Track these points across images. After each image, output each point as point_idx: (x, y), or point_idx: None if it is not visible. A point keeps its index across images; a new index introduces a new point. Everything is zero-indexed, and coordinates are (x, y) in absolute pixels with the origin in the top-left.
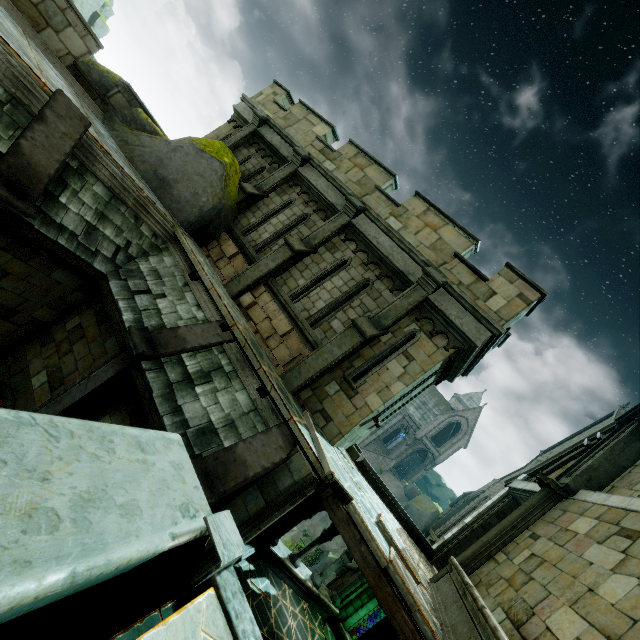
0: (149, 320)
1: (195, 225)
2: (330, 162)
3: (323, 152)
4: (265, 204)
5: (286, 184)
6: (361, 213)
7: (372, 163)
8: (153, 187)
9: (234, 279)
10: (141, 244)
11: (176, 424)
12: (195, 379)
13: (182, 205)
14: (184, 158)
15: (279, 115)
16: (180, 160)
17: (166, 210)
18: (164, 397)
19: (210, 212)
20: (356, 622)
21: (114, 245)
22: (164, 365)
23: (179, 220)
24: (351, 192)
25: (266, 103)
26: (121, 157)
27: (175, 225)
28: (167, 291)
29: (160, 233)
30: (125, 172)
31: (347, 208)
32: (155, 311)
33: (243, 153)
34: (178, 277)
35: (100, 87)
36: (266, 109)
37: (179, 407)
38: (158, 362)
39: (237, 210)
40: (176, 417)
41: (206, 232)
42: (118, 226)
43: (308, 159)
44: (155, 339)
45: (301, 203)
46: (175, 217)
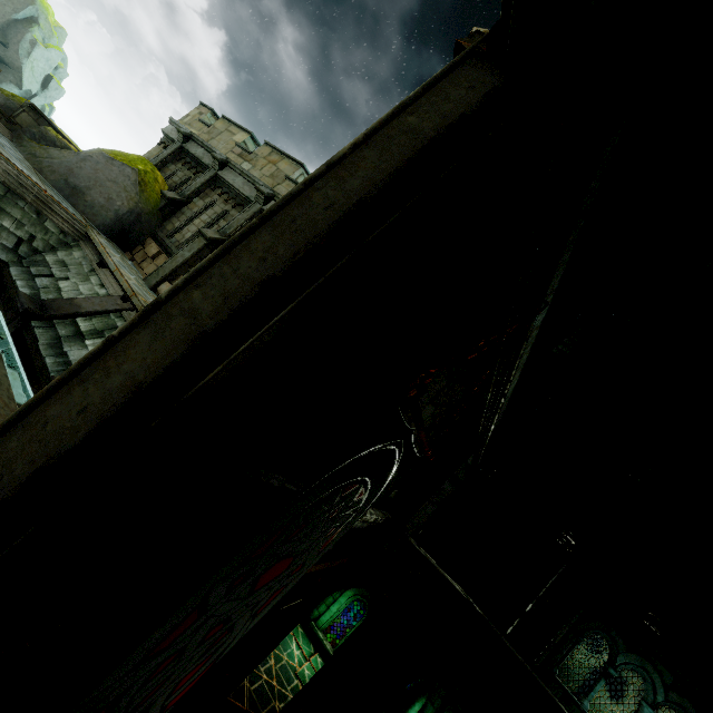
0: (47, 295)
1: (114, 229)
2: (247, 163)
3: (241, 156)
4: (189, 209)
5: (209, 189)
6: (272, 200)
7: (284, 158)
8: (65, 195)
9: (153, 273)
10: (48, 240)
11: (58, 363)
12: (87, 335)
13: (97, 210)
14: (95, 167)
15: (204, 131)
16: (91, 169)
17: (80, 215)
18: (50, 345)
19: (128, 216)
20: (328, 619)
21: (15, 237)
22: (56, 325)
23: (95, 224)
24: (262, 183)
25: (192, 123)
26: (24, 164)
27: (87, 226)
28: (71, 275)
29: (69, 231)
30: (22, 171)
31: (258, 197)
32: (55, 289)
33: (171, 169)
34: (85, 265)
35: (6, 109)
36: (192, 128)
37: (65, 353)
38: (50, 323)
39: (161, 217)
40: (60, 359)
41: (129, 238)
42: (18, 220)
43: (226, 162)
44: (48, 305)
45: (222, 202)
46: (91, 221)
